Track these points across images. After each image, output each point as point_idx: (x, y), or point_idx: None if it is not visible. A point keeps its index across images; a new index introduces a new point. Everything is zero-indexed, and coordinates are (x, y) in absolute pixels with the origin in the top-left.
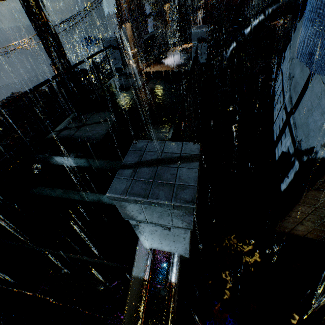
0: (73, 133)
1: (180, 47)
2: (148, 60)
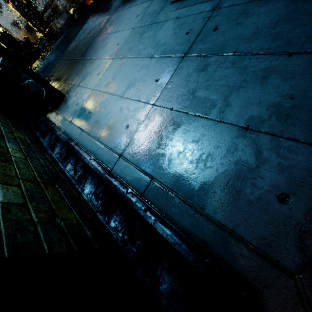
0: None
1: None
2: None
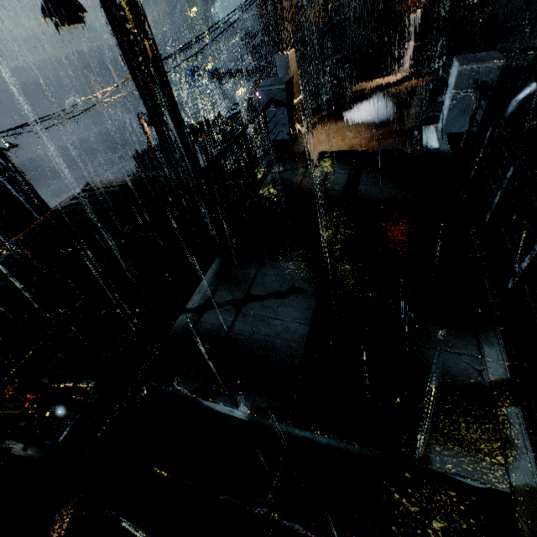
0: (231, 324)
1: (369, 85)
2: (316, 113)
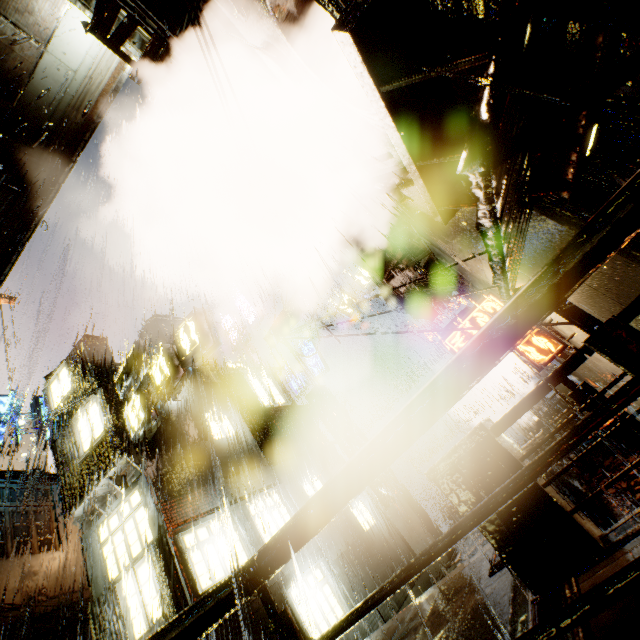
0: None
1: None
2: None
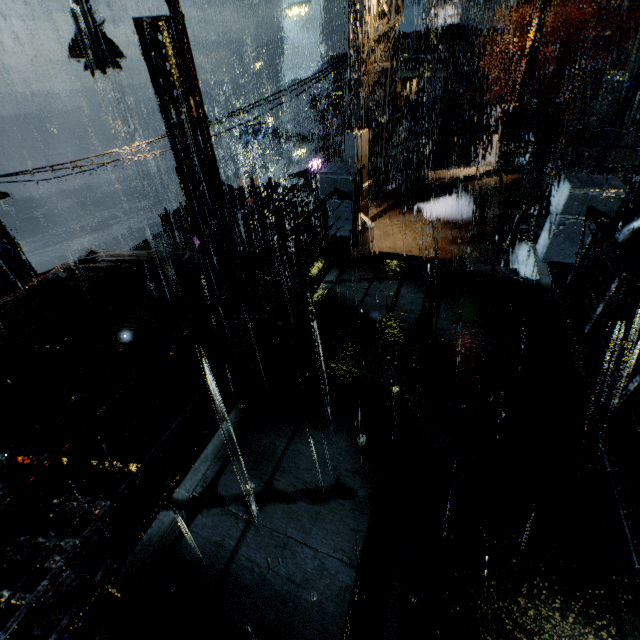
0: (235, 544)
1: (448, 174)
2: (385, 200)
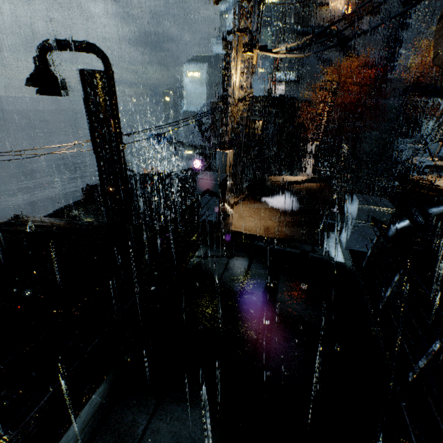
0: None
1: (281, 179)
2: (241, 193)
